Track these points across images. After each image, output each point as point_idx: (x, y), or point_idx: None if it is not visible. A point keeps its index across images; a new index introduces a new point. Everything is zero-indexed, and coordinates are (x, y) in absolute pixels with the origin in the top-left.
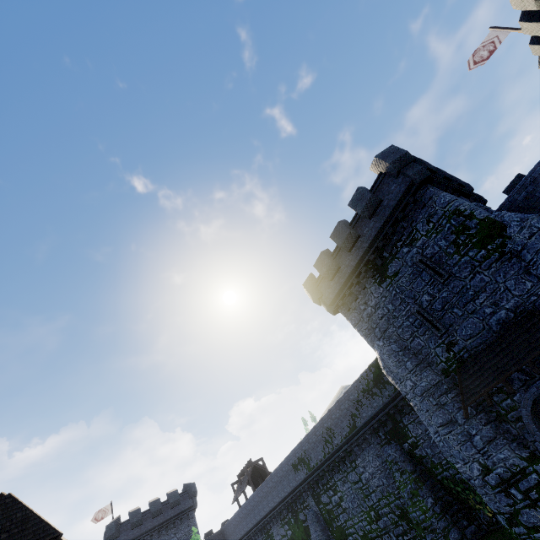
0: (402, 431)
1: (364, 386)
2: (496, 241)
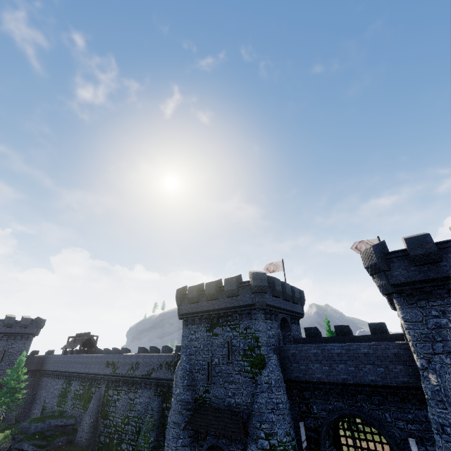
0: (168, 397)
1: (169, 361)
2: (256, 370)
